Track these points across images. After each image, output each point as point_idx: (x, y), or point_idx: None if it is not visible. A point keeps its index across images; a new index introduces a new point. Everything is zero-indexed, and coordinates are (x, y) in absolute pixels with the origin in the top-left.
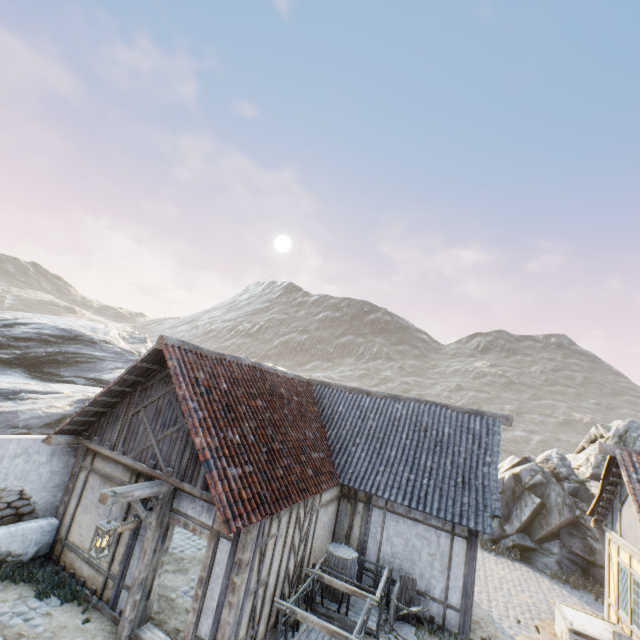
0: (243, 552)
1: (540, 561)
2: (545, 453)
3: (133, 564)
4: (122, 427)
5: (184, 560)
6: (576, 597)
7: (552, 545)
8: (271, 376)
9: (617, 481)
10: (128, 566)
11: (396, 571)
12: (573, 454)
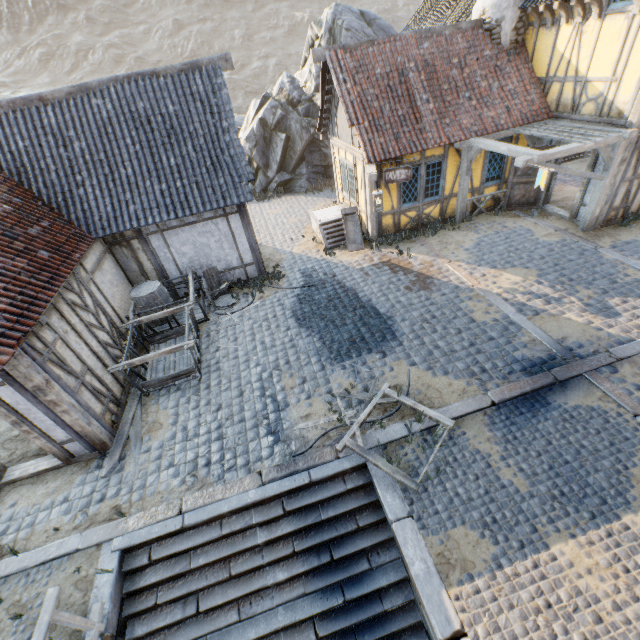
0: (32, 381)
1: (297, 186)
2: (279, 82)
3: None
4: None
5: None
6: (322, 198)
7: (302, 169)
8: None
9: (331, 88)
10: None
11: (200, 270)
12: (300, 72)
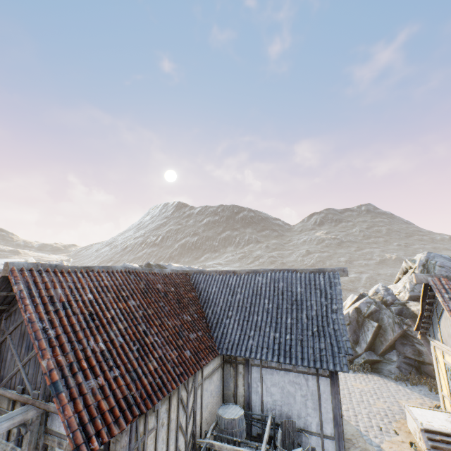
0: None
1: (385, 369)
2: (374, 288)
3: None
4: None
5: None
6: (416, 392)
7: (391, 355)
8: (147, 276)
9: (432, 301)
10: None
11: (278, 416)
12: (393, 284)
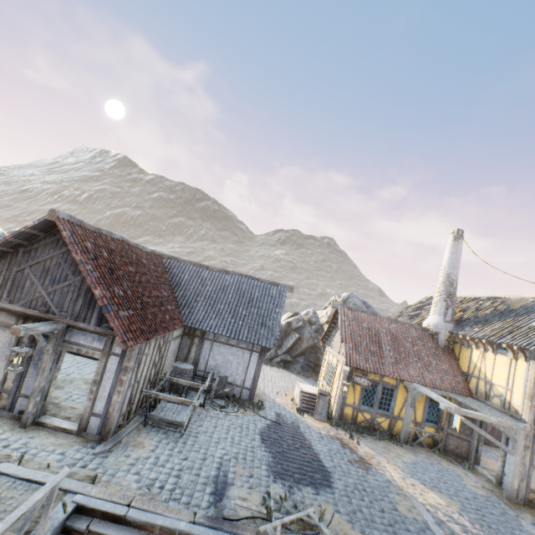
0: (129, 362)
1: (293, 367)
2: (307, 310)
3: (28, 380)
4: (4, 281)
5: (57, 382)
6: (306, 381)
7: (300, 358)
8: (135, 249)
9: (336, 322)
10: (23, 382)
11: (216, 374)
12: (321, 311)
